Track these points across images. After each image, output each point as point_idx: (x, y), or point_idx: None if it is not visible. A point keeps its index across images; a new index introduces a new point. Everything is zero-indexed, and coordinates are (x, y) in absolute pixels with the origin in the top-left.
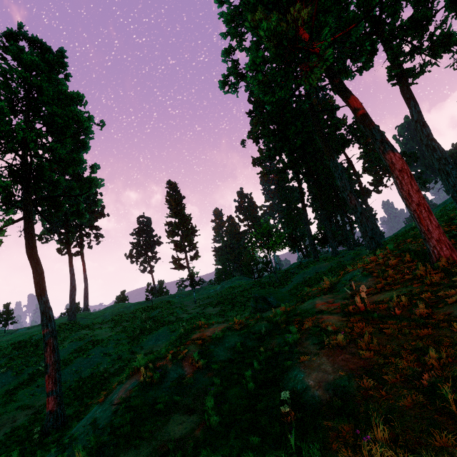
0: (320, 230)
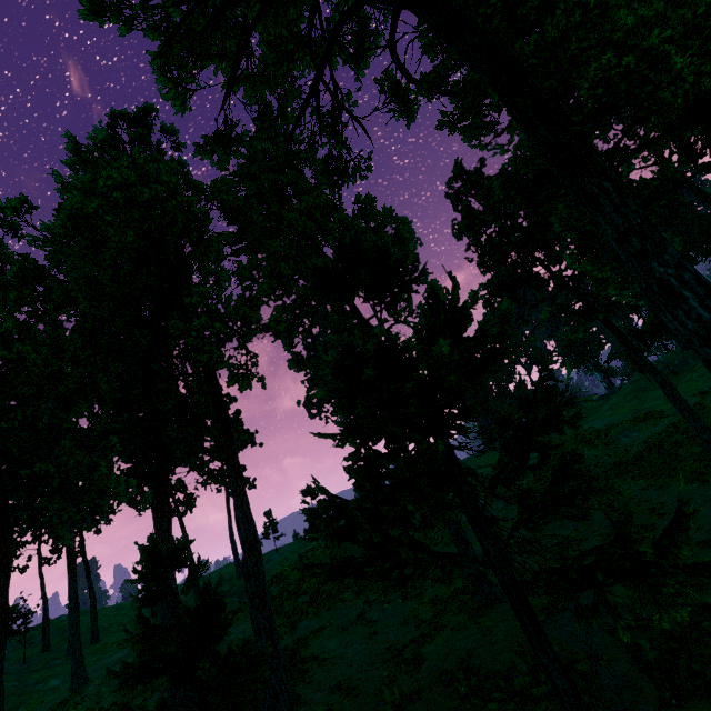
0: None
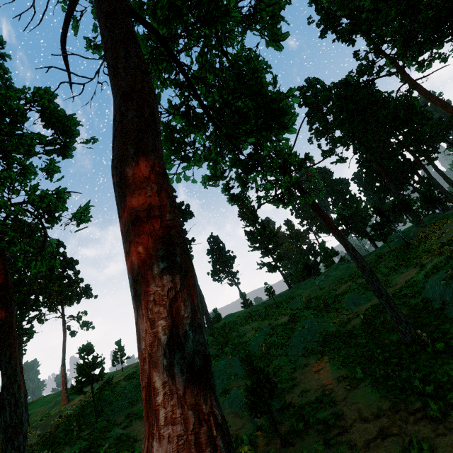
0: (422, 193)
